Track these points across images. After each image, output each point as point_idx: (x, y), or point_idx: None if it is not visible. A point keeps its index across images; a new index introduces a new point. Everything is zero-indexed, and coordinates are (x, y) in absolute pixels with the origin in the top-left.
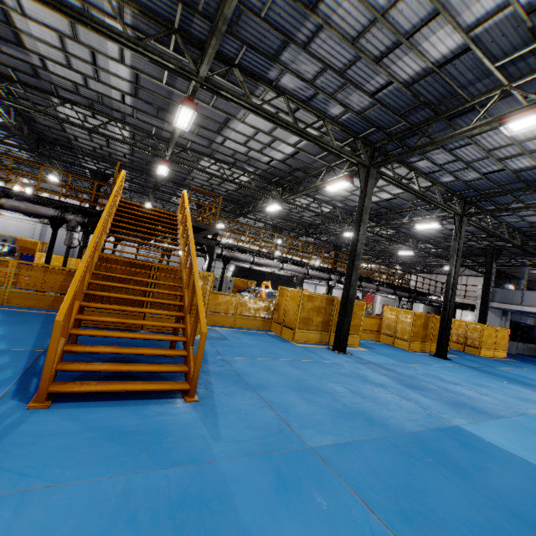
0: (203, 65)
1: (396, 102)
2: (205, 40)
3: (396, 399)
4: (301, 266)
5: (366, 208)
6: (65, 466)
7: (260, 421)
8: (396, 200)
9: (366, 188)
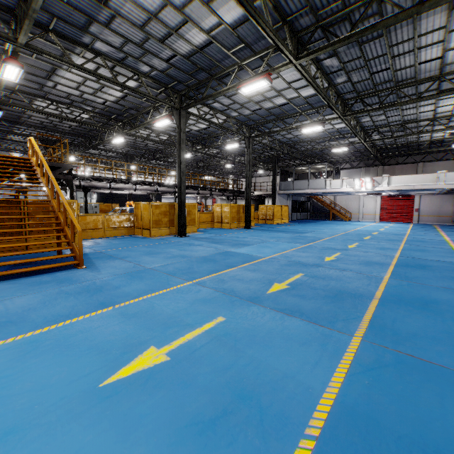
0: (22, 36)
1: (184, 66)
2: (15, 8)
3: (204, 248)
4: (152, 185)
5: (183, 139)
6: (24, 292)
7: (124, 266)
8: (211, 128)
9: (180, 125)
